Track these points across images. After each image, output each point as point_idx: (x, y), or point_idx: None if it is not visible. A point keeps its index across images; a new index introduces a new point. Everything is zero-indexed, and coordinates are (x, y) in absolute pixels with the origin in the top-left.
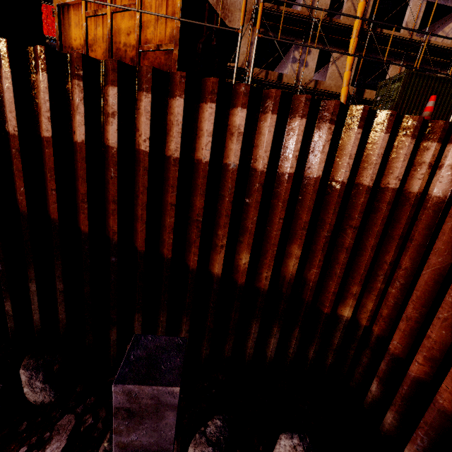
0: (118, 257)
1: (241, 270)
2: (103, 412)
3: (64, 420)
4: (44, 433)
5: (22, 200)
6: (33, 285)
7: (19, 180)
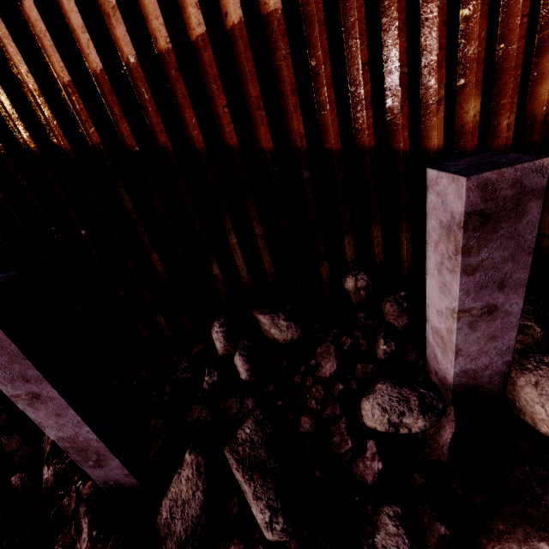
0: (311, 169)
1: (471, 128)
2: (357, 333)
3: (321, 348)
4: (309, 362)
5: (197, 135)
6: (233, 237)
7: (188, 110)
